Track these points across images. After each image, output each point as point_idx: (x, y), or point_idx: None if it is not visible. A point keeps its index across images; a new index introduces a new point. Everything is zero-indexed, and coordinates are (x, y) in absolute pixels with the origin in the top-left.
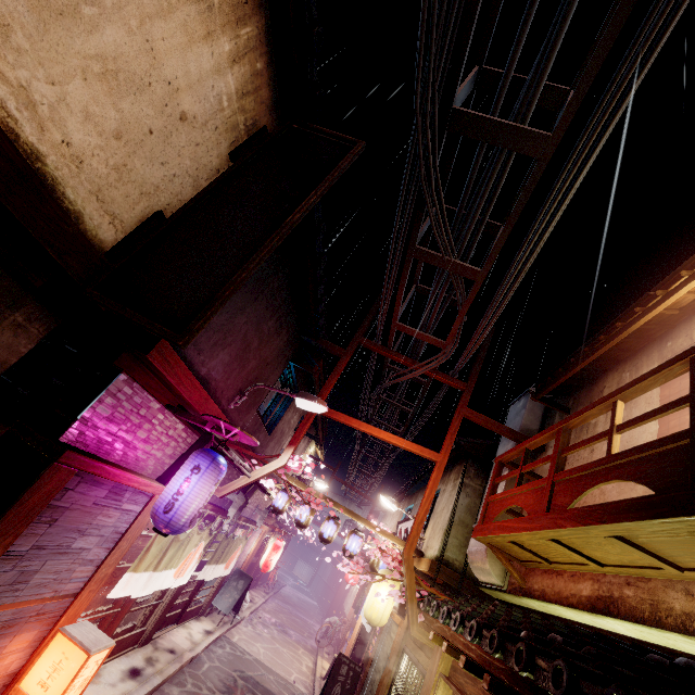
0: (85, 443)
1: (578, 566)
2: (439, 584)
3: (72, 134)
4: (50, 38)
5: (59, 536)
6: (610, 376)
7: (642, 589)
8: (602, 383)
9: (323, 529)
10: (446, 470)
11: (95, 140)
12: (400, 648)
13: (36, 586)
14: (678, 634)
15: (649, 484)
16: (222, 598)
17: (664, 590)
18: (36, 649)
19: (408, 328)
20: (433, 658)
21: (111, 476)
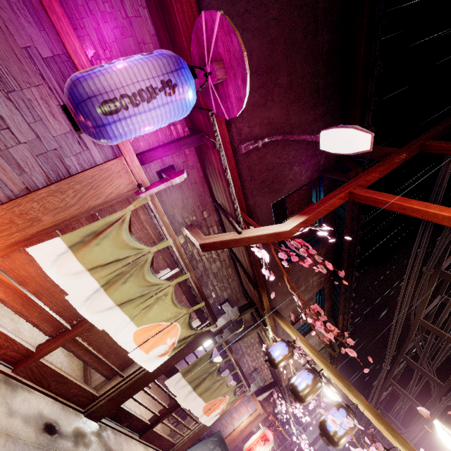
0: None
1: None
2: None
3: None
4: None
5: None
6: None
7: None
8: None
9: (326, 415)
10: None
11: None
12: None
13: None
14: None
15: None
16: None
17: None
18: None
19: None
20: None
21: (46, 1)
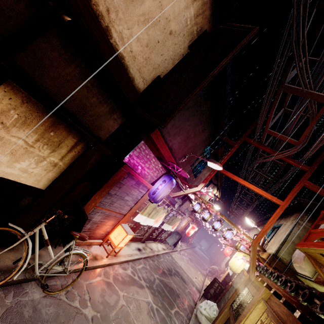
0: (130, 164)
1: None
2: (272, 267)
3: (133, 47)
4: (129, 11)
5: (121, 193)
6: None
7: None
8: None
9: (214, 224)
10: (288, 215)
11: (139, 49)
12: (244, 284)
13: (115, 207)
14: None
15: None
16: (169, 239)
17: None
18: (114, 227)
19: (274, 132)
20: (260, 291)
21: (137, 177)
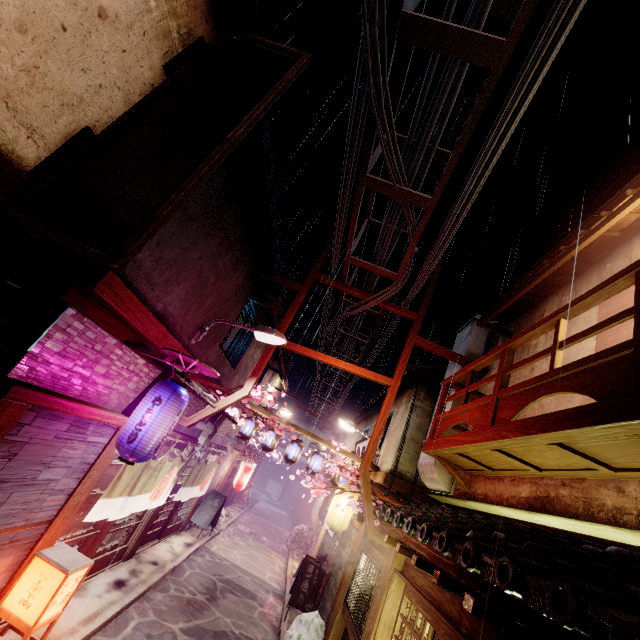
0: (38, 379)
1: (518, 471)
2: (393, 493)
3: None
4: None
5: (21, 470)
6: (551, 300)
7: (576, 488)
8: (542, 308)
9: (287, 451)
10: (399, 395)
11: None
12: (359, 549)
13: (4, 517)
14: (608, 526)
15: (591, 394)
16: (199, 515)
17: (597, 488)
18: (15, 572)
19: (361, 261)
20: (388, 557)
21: (69, 410)
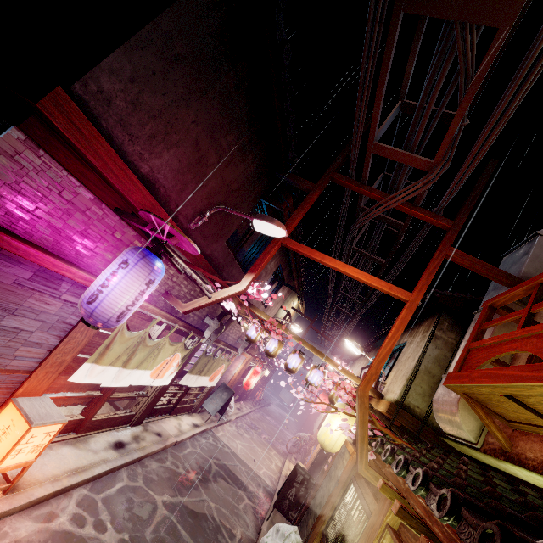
0: None
1: None
2: (396, 426)
3: None
4: None
5: None
6: None
7: None
8: None
9: (288, 360)
10: (415, 325)
11: None
12: (348, 478)
13: None
14: None
15: None
16: (210, 403)
17: None
18: None
19: (387, 148)
20: (381, 504)
21: (21, 252)
